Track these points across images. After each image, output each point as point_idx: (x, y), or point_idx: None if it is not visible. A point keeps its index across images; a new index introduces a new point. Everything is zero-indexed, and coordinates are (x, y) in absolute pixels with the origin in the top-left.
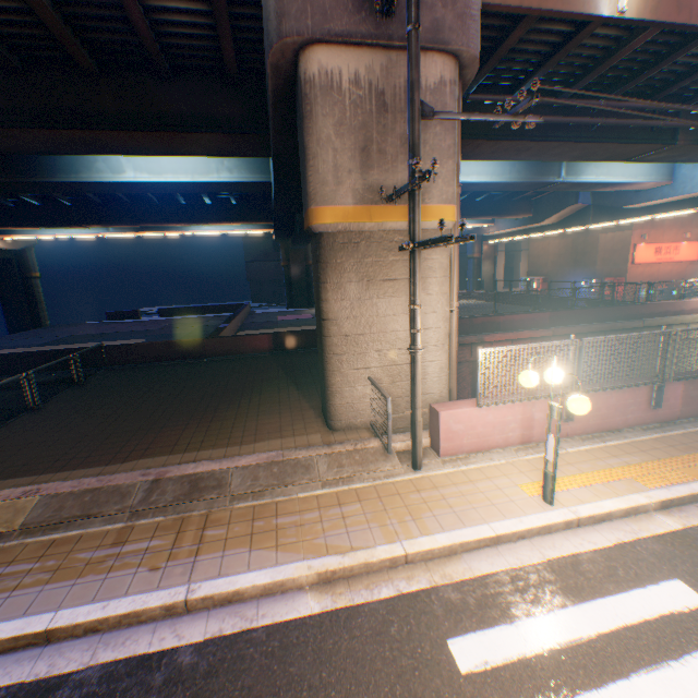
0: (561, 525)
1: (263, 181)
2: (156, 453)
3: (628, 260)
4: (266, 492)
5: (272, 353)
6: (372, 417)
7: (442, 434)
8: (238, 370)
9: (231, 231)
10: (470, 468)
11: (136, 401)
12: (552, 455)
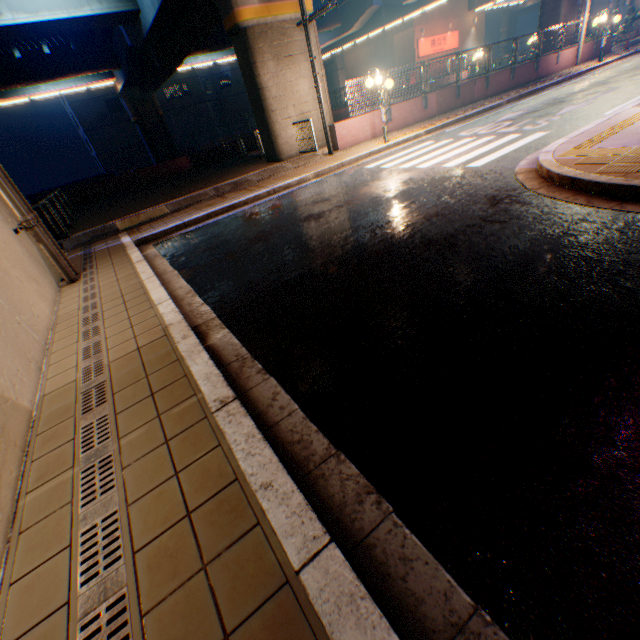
0: (392, 146)
1: (132, 10)
2: (197, 191)
3: (416, 56)
4: (271, 177)
5: (195, 171)
6: (299, 150)
7: (338, 138)
8: (184, 179)
9: (72, 89)
10: (354, 149)
11: (140, 199)
12: (384, 118)
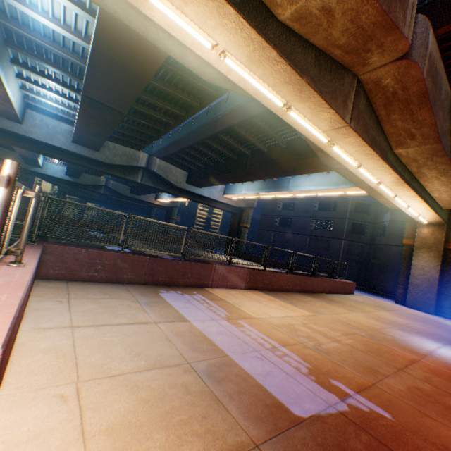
0: None
1: None
2: None
3: None
4: None
5: None
6: None
7: None
8: None
9: None
10: None
11: None
12: None
